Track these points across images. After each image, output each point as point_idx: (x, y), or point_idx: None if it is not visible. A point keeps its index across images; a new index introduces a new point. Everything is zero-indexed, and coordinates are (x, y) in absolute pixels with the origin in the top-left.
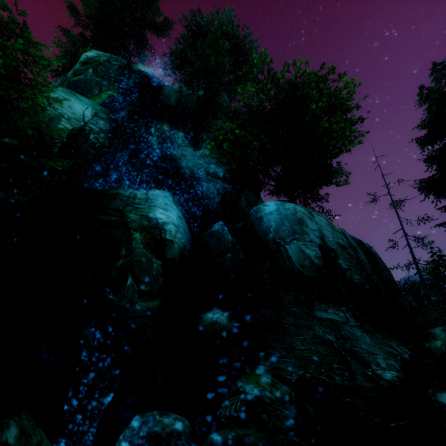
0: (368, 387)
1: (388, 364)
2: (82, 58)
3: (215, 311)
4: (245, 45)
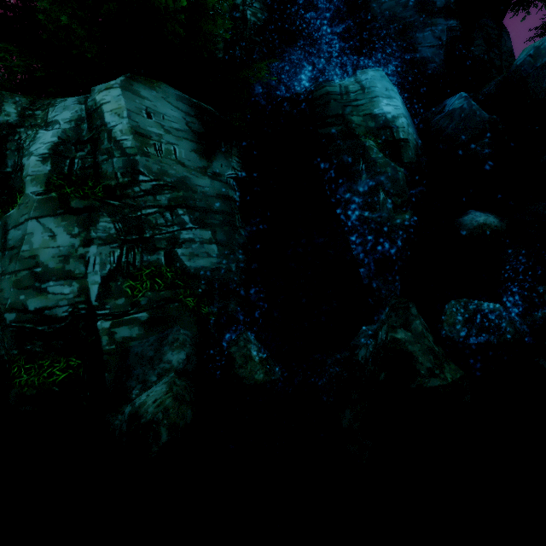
0: None
1: None
2: None
3: (475, 213)
4: None
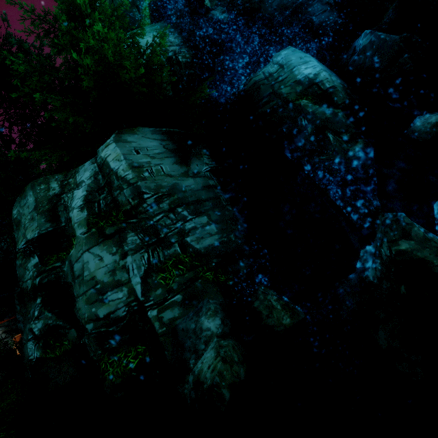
0: None
1: None
2: None
3: (424, 117)
4: None
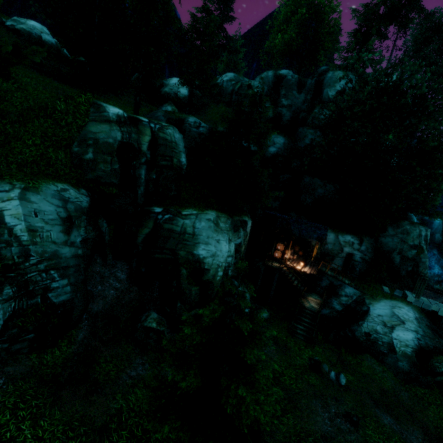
0: None
1: None
2: None
3: None
4: None
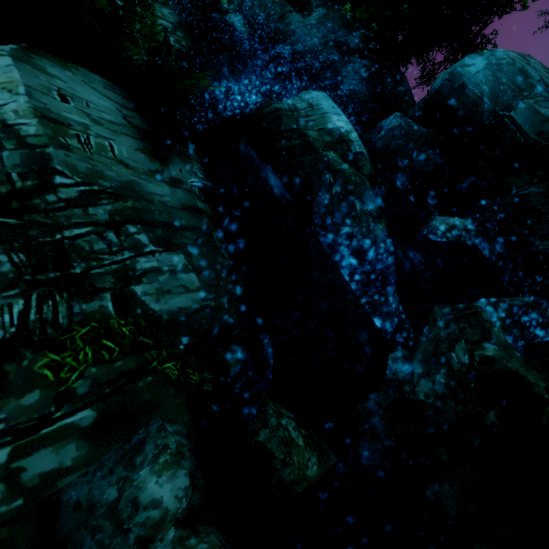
0: None
1: None
2: None
3: (440, 218)
4: None
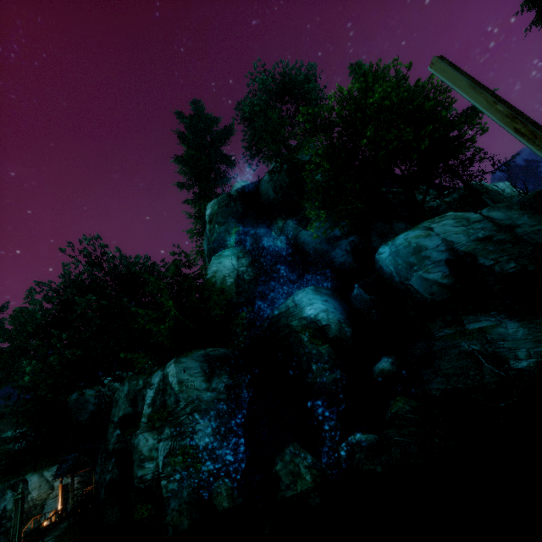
0: (492, 382)
1: (529, 354)
2: (207, 219)
3: (382, 360)
4: (290, 78)
